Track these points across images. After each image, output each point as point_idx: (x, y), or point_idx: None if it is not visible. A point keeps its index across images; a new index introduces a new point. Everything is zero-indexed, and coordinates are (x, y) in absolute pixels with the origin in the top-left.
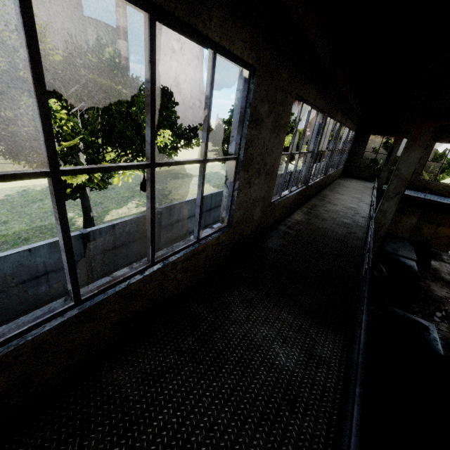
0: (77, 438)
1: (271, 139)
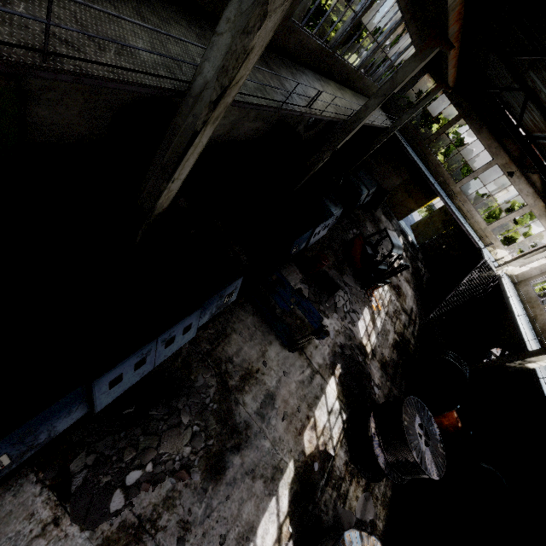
0: None
1: None
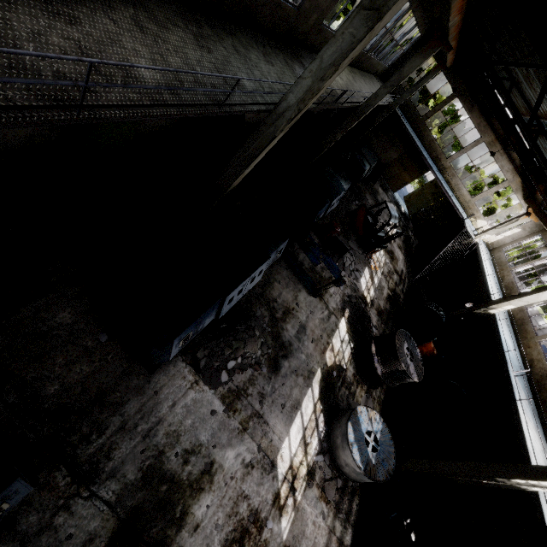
0: (230, 36)
1: None
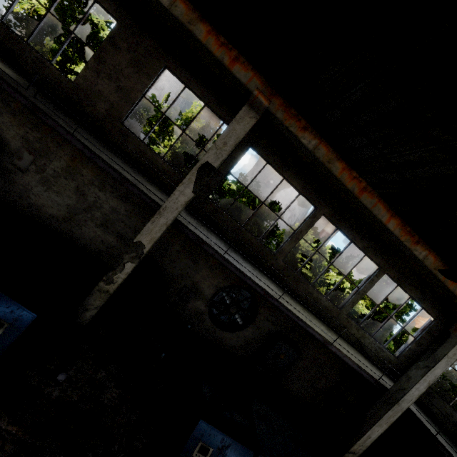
0: None
1: (128, 68)
